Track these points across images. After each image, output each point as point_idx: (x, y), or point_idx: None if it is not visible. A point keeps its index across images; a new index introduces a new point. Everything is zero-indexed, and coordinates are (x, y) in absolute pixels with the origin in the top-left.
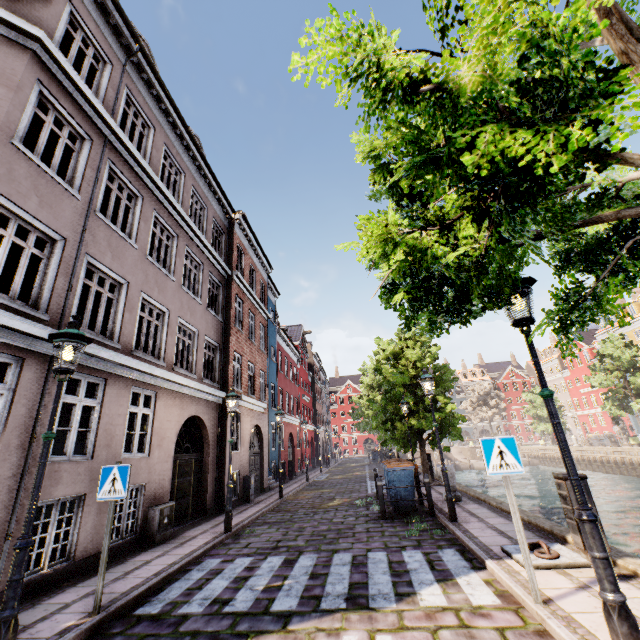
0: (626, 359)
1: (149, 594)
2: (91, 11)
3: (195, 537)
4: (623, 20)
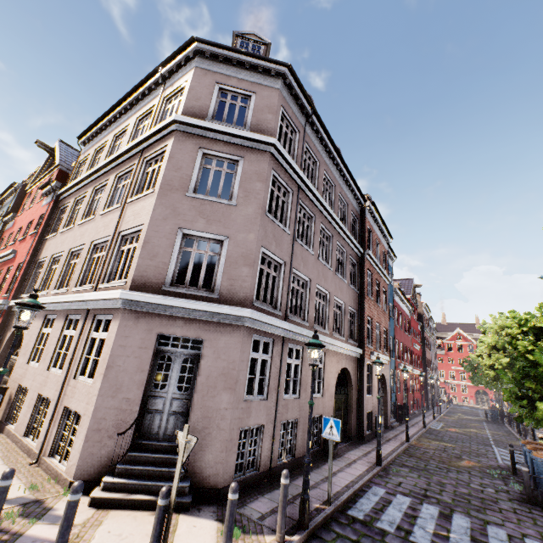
0: None
1: (348, 501)
2: (290, 103)
3: (355, 461)
4: None
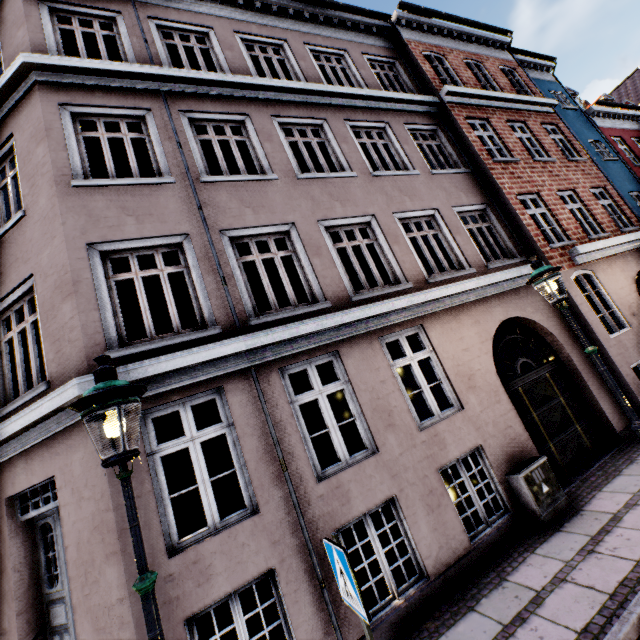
0: None
1: None
2: None
3: (616, 521)
4: None
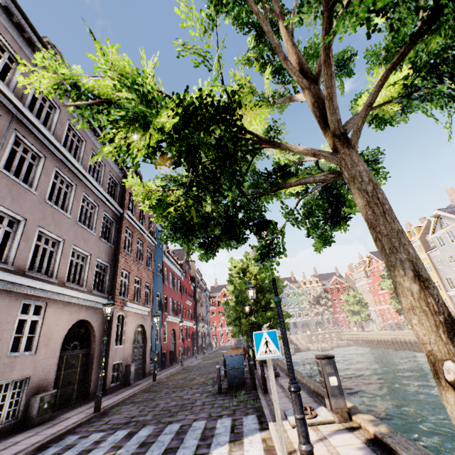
0: None
1: None
2: (8, 28)
3: (69, 418)
4: (300, 63)
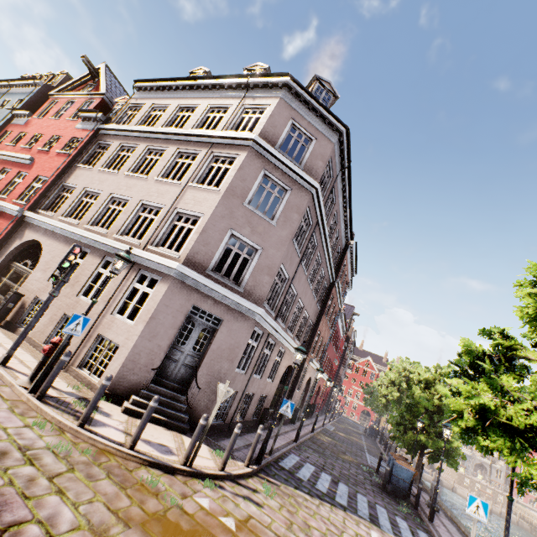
0: None
1: (278, 457)
2: (336, 155)
3: (279, 435)
4: None
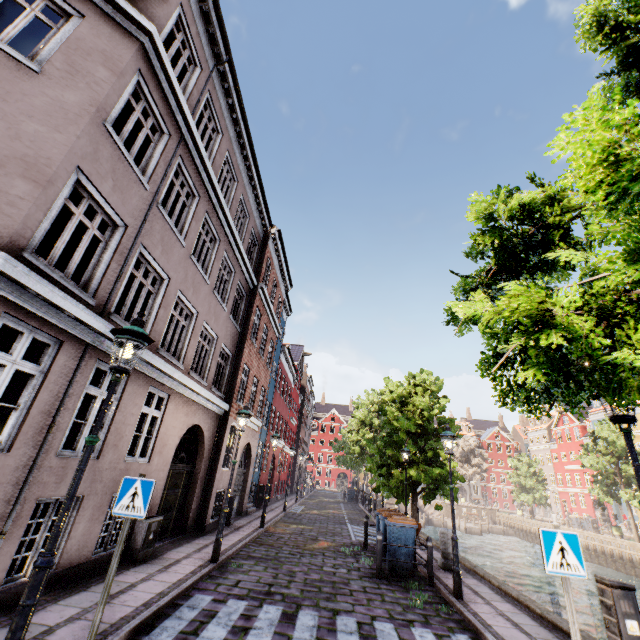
0: (621, 445)
1: (139, 630)
2: (196, 17)
3: (179, 561)
4: None
